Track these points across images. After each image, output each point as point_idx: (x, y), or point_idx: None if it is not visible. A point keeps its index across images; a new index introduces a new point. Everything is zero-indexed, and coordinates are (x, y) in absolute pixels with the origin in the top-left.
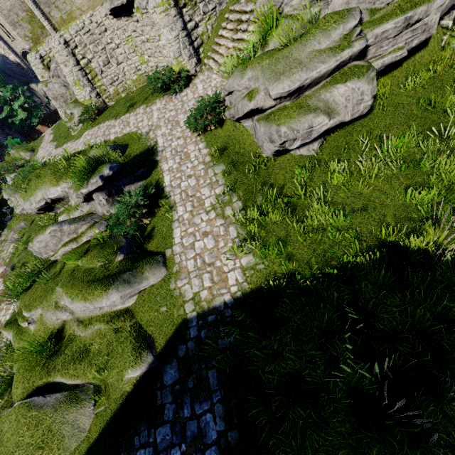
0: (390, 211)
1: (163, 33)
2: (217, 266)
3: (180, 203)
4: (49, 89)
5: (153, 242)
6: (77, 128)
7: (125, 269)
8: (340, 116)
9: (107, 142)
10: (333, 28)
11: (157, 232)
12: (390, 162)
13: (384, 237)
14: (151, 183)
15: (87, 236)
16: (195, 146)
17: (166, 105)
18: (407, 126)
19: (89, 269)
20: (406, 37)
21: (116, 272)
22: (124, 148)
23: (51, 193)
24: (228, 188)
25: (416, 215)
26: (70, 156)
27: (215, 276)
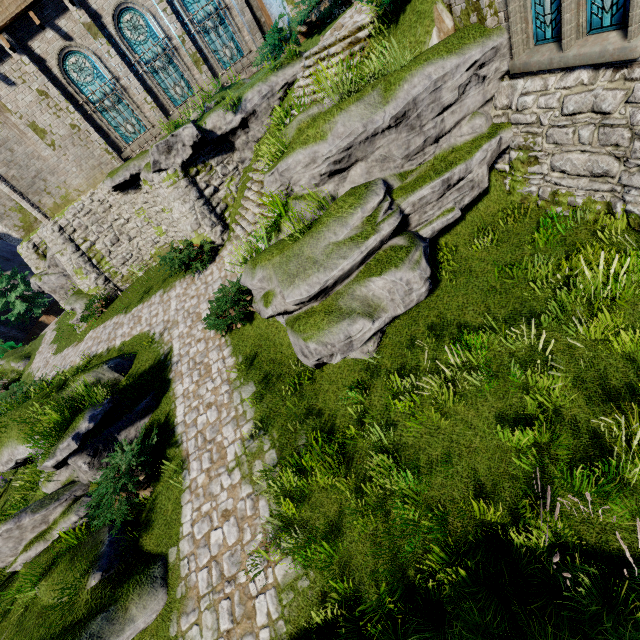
0: (482, 461)
1: (175, 207)
2: (240, 583)
3: (195, 455)
4: (44, 283)
5: (152, 532)
6: (82, 324)
7: (98, 606)
8: (388, 313)
9: (111, 351)
10: (349, 213)
11: (160, 513)
12: (471, 369)
13: (479, 514)
14: (157, 420)
15: (61, 527)
16: (219, 354)
17: (186, 290)
18: (486, 308)
19: (46, 607)
20: (452, 197)
21: (83, 616)
22: (130, 361)
23: (20, 453)
24: (256, 430)
25: (519, 467)
26: (50, 390)
27: (237, 607)
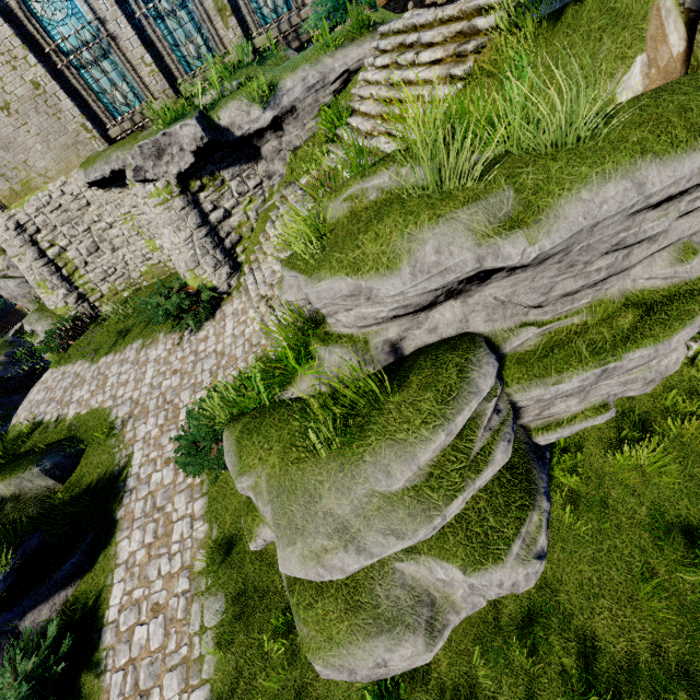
0: None
1: (165, 234)
2: None
3: None
4: (1, 288)
5: None
6: None
7: None
8: (461, 613)
9: (60, 424)
10: (421, 437)
11: None
12: None
13: None
14: (82, 602)
15: None
16: (188, 504)
17: (170, 354)
18: (637, 619)
19: None
20: (608, 387)
21: None
22: (75, 459)
23: None
24: None
25: None
26: None
27: None
